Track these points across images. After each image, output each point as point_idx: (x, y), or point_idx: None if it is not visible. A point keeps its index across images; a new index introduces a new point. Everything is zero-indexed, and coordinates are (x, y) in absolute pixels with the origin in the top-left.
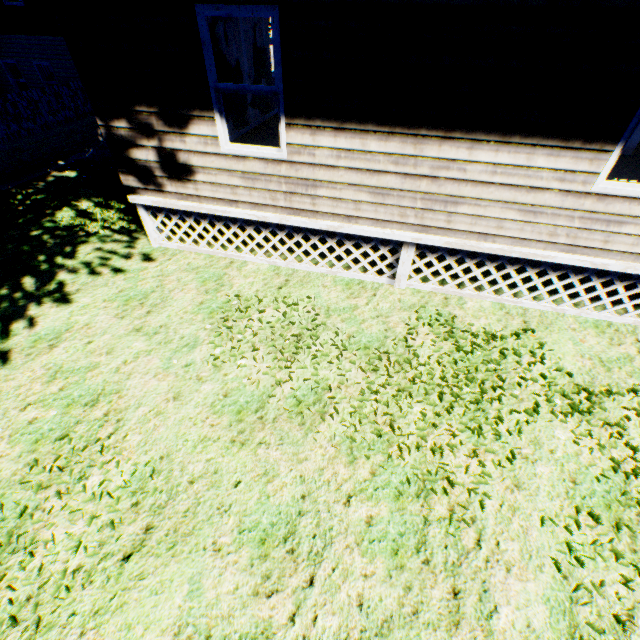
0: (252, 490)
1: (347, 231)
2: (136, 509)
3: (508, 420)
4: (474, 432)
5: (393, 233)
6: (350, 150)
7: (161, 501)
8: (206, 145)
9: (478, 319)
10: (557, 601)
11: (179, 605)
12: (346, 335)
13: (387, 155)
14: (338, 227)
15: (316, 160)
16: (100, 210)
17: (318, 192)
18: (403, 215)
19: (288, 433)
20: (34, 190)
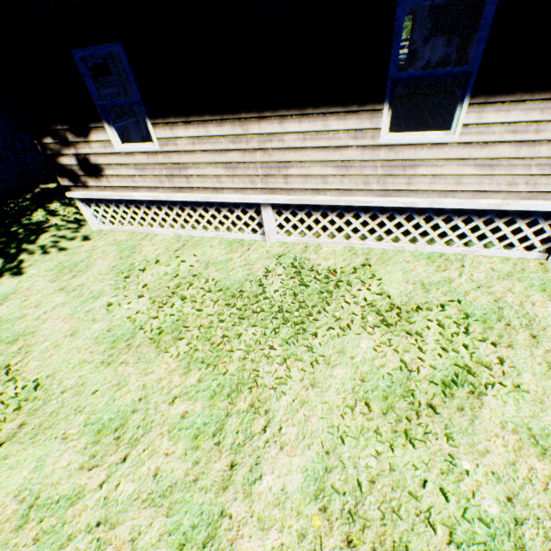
0: (104, 396)
1: (216, 200)
2: (18, 412)
3: (324, 335)
4: (289, 345)
5: (248, 197)
6: (200, 137)
7: (37, 406)
8: (106, 148)
9: (327, 260)
10: (314, 471)
11: (25, 476)
12: (215, 281)
13: (226, 137)
14: (209, 198)
15: (180, 148)
16: (64, 208)
17: (189, 172)
18: (253, 182)
19: (145, 354)
20: (24, 199)
